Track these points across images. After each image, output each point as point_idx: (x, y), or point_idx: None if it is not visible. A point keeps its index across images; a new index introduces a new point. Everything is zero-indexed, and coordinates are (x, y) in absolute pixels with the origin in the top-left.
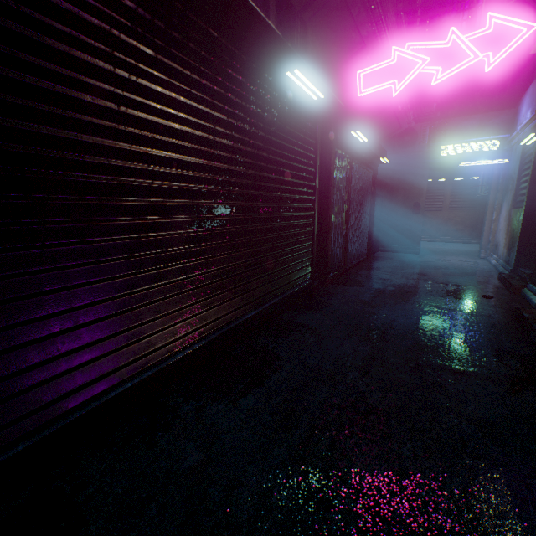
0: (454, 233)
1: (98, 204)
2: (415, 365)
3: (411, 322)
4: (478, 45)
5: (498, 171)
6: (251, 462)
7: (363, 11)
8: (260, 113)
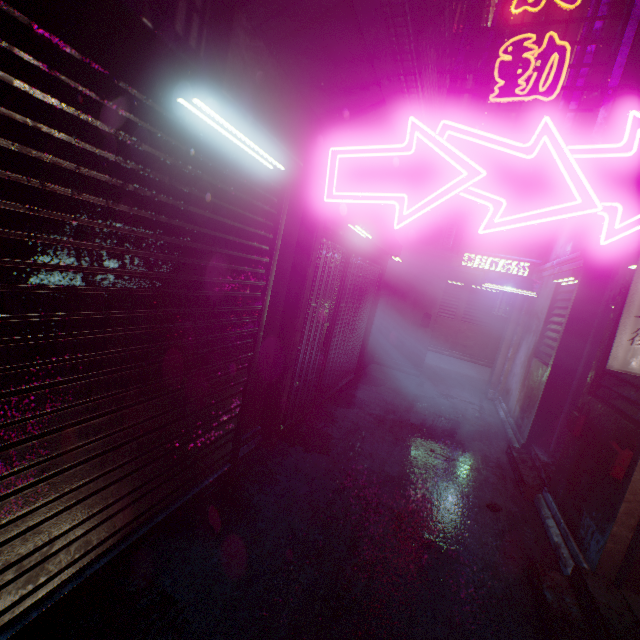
0: (463, 348)
1: None
2: None
3: (375, 591)
4: (596, 178)
5: (522, 299)
6: None
7: (384, 39)
8: (88, 173)
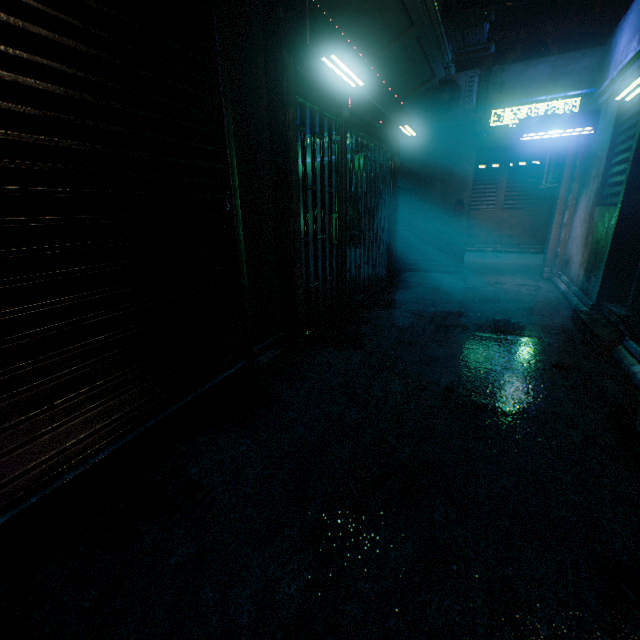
0: (509, 239)
1: None
2: None
3: (424, 454)
4: None
5: (575, 148)
6: None
7: None
8: None
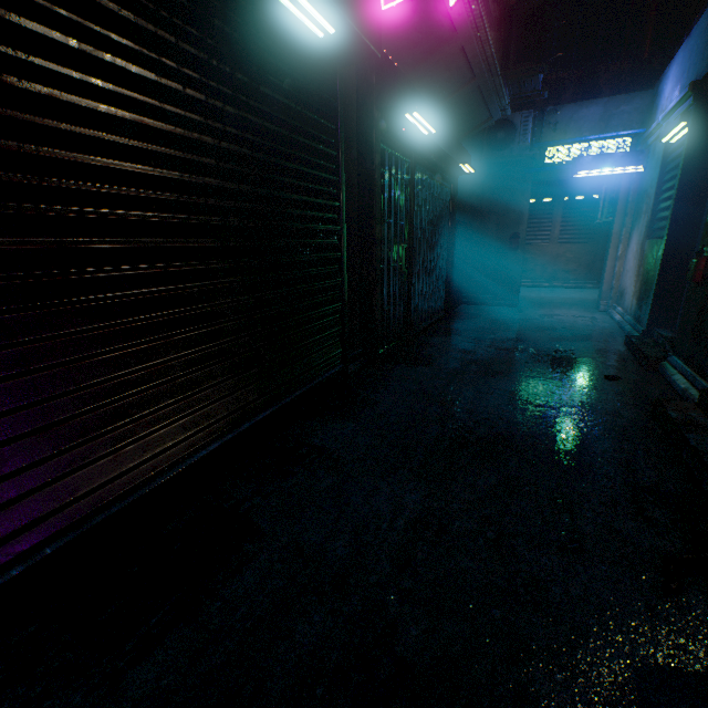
0: (564, 274)
1: None
2: (497, 534)
3: (498, 432)
4: None
5: (627, 185)
6: None
7: None
8: (184, 47)
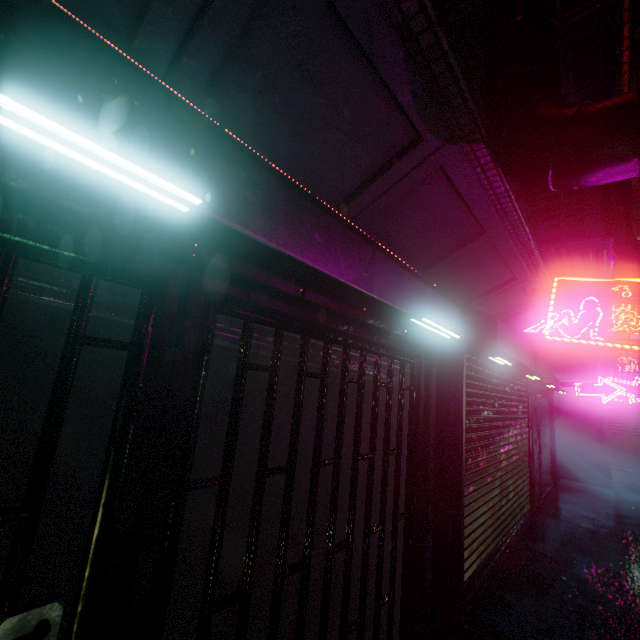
0: None
1: (482, 467)
2: None
3: None
4: None
5: None
6: (579, 634)
7: None
8: (510, 396)
